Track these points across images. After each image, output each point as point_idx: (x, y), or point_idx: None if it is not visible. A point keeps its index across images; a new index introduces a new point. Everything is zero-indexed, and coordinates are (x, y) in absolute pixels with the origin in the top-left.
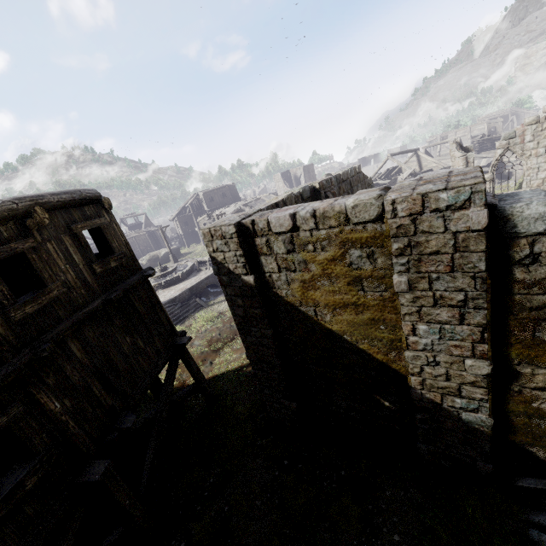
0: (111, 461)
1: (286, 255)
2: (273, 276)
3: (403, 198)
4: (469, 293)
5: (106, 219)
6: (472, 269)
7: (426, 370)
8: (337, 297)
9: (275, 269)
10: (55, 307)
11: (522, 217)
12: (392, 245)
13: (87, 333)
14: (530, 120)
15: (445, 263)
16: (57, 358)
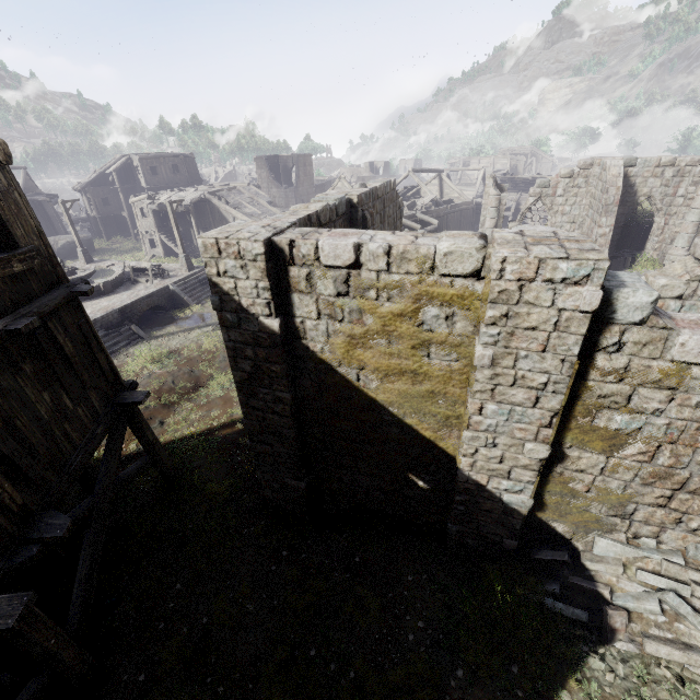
0: (33, 592)
1: (334, 298)
2: (307, 324)
3: (518, 258)
4: (553, 377)
5: (0, 182)
6: (565, 351)
7: (482, 452)
8: (393, 361)
9: (313, 314)
10: None
11: (625, 303)
12: (487, 311)
13: None
14: (565, 172)
15: (540, 341)
16: None
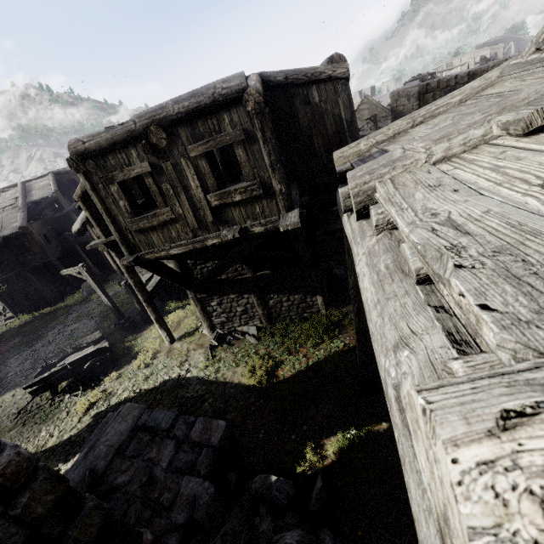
0: None
1: None
2: None
3: None
4: None
5: None
6: None
7: None
8: None
9: None
10: None
11: None
12: None
13: None
14: None
15: None
16: None
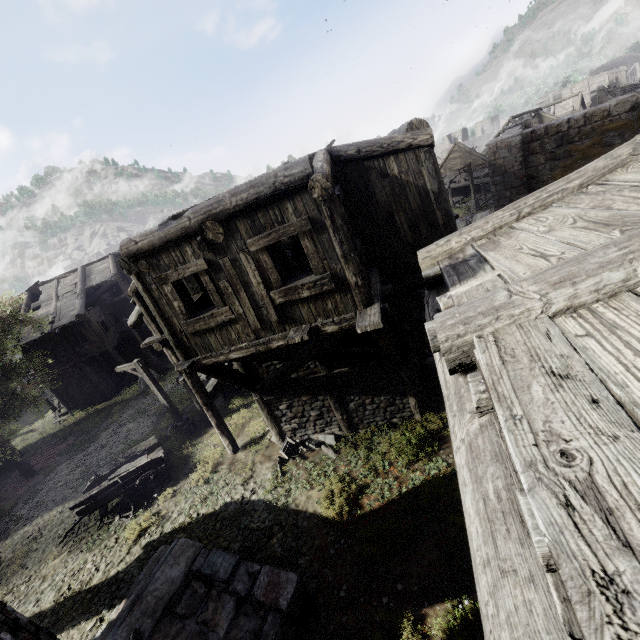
0: None
1: (554, 150)
2: (538, 168)
3: None
4: None
5: None
6: None
7: None
8: None
9: (542, 162)
10: None
11: None
12: None
13: None
14: None
15: None
16: None
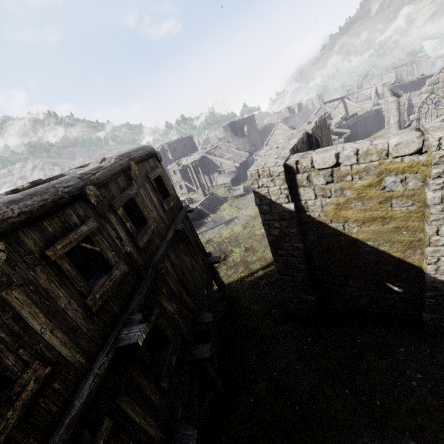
0: (211, 344)
1: (324, 185)
2: (308, 203)
3: None
4: None
5: (161, 169)
6: None
7: (443, 260)
8: (367, 213)
9: (312, 197)
10: (153, 237)
11: None
12: (432, 170)
13: (171, 256)
14: None
15: None
16: (163, 275)
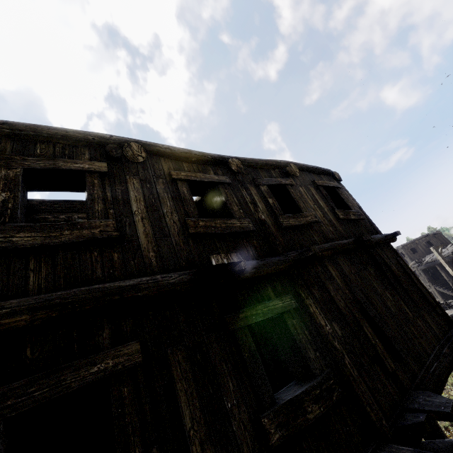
0: None
1: None
2: None
3: None
4: None
5: (338, 185)
6: None
7: None
8: None
9: None
10: (310, 231)
11: None
12: None
13: (342, 265)
14: None
15: None
16: (318, 273)
